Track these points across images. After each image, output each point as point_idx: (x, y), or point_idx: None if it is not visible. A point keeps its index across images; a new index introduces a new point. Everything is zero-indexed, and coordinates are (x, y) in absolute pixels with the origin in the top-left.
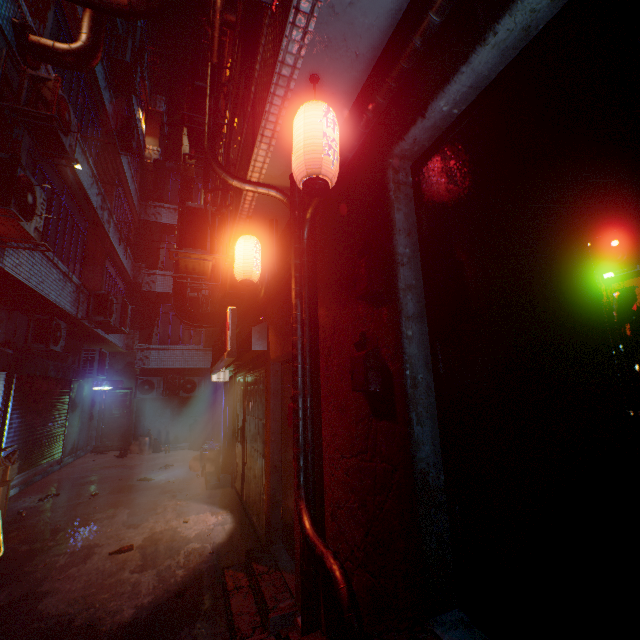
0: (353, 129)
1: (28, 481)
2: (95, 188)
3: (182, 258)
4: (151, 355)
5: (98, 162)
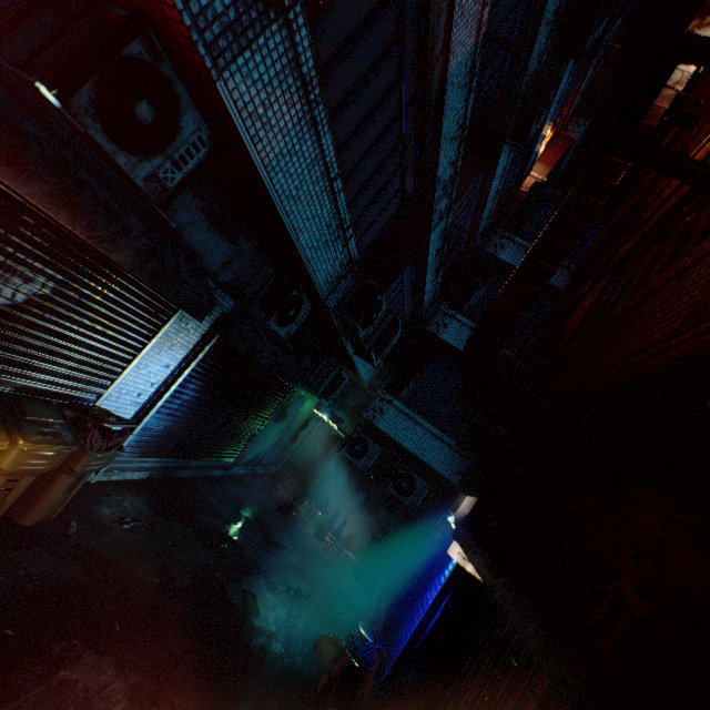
0: None
1: (170, 471)
2: (453, 150)
3: None
4: (387, 411)
5: (477, 121)
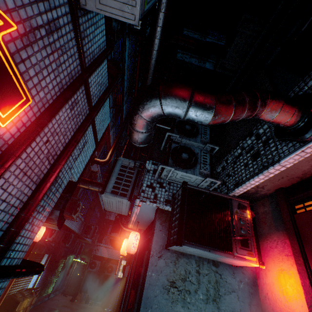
0: (143, 238)
1: (35, 303)
2: None
3: (111, 235)
4: (100, 248)
5: (104, 176)
